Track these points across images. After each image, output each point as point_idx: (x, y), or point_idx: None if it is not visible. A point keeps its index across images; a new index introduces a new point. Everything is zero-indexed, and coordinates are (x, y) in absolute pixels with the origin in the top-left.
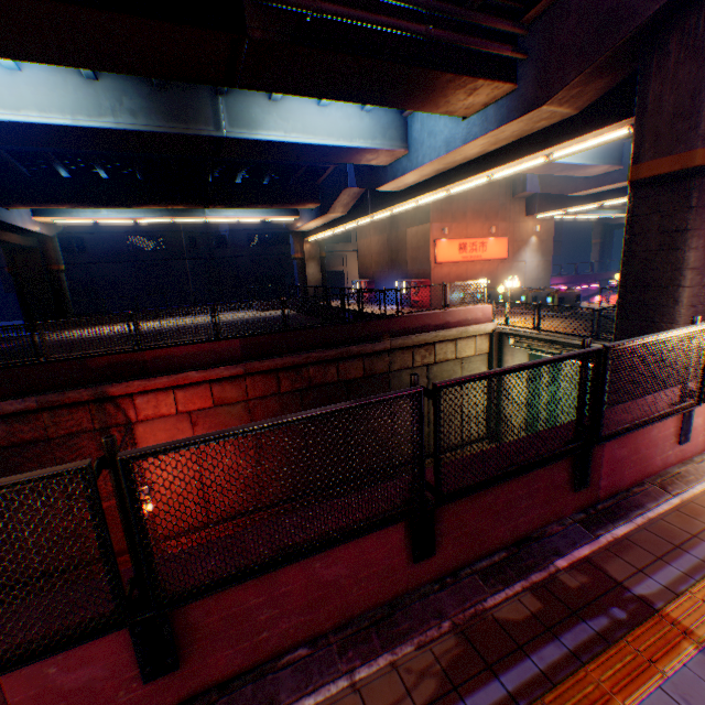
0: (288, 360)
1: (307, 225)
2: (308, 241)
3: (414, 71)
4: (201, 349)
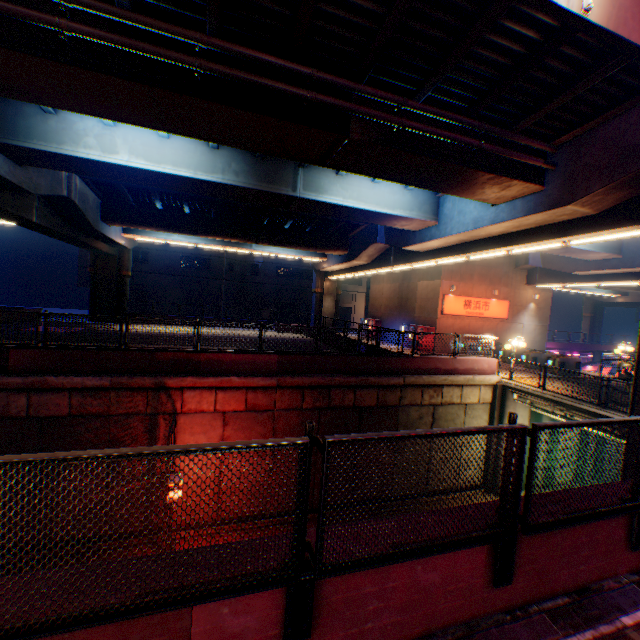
0: (314, 380)
1: (332, 266)
2: (329, 279)
3: (464, 169)
4: (245, 358)
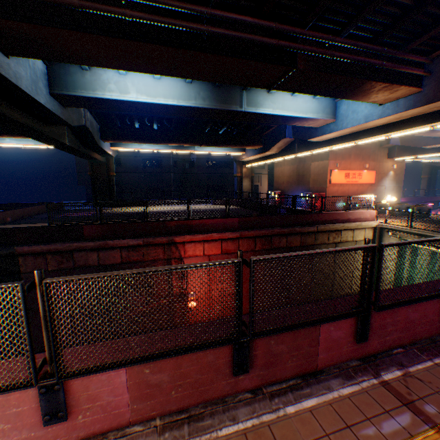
0: (261, 232)
1: (250, 157)
2: (245, 167)
3: (369, 82)
4: (218, 222)
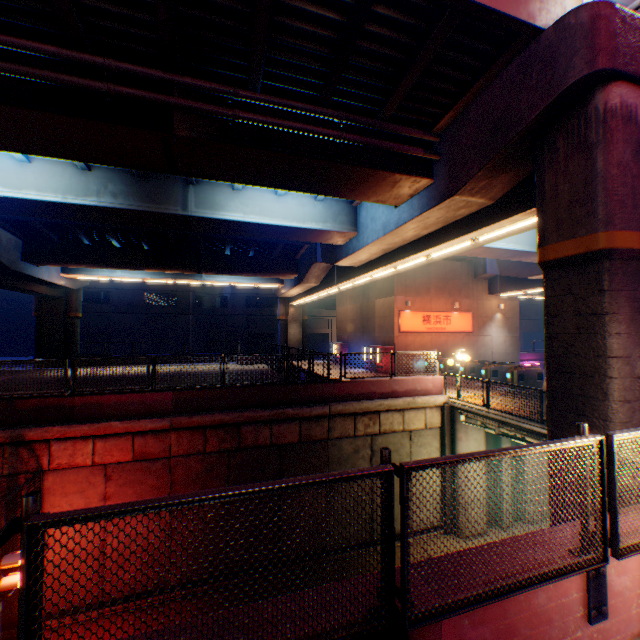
0: (218, 417)
1: (289, 291)
2: (293, 305)
3: (332, 165)
4: (132, 398)
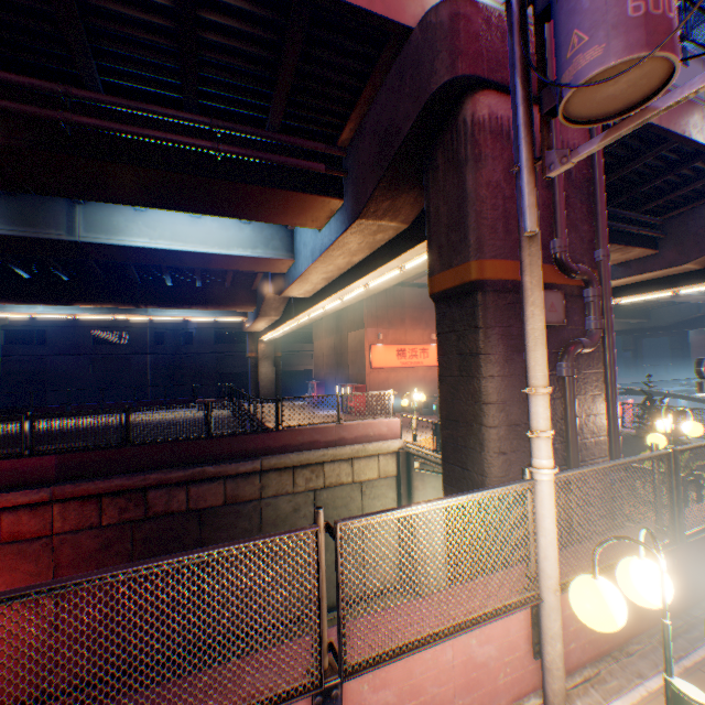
0: (116, 482)
1: (253, 325)
2: (264, 341)
3: (214, 181)
4: None
